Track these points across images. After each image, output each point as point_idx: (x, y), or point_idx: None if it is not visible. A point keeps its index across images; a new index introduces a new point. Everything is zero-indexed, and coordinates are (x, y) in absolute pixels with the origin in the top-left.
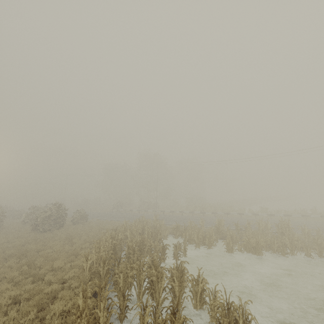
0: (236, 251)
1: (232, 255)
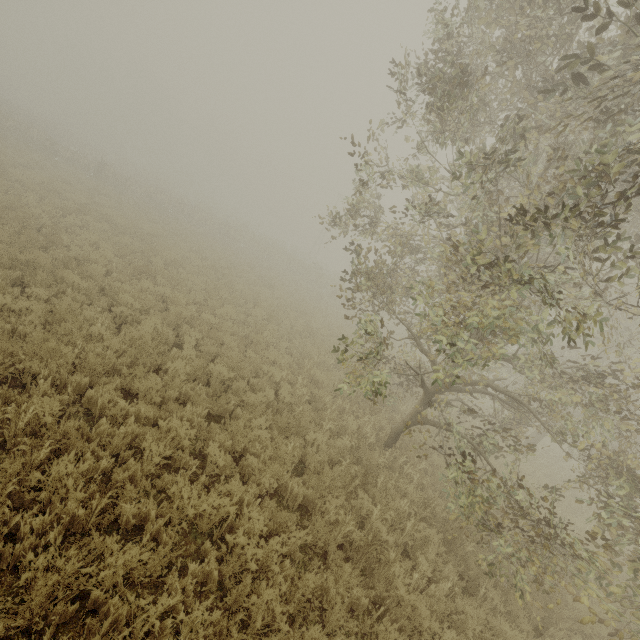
0: None
1: None
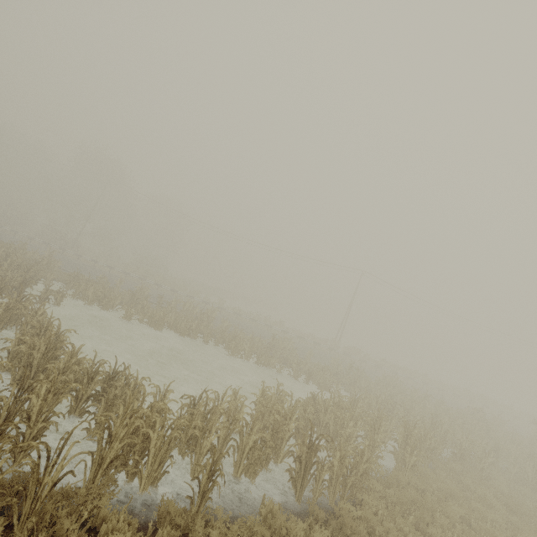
0: (136, 321)
1: (127, 323)
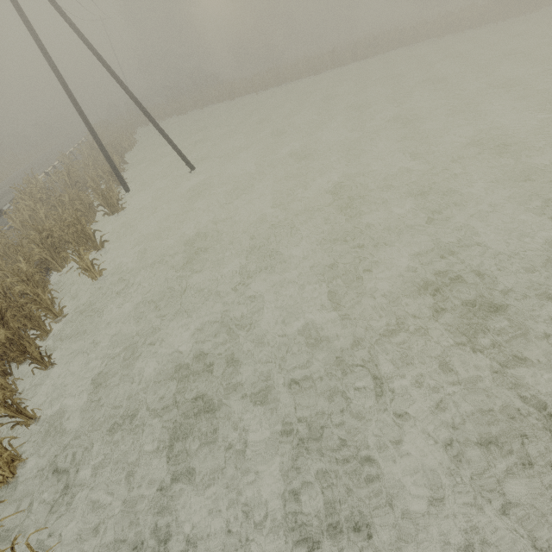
0: None
1: None
